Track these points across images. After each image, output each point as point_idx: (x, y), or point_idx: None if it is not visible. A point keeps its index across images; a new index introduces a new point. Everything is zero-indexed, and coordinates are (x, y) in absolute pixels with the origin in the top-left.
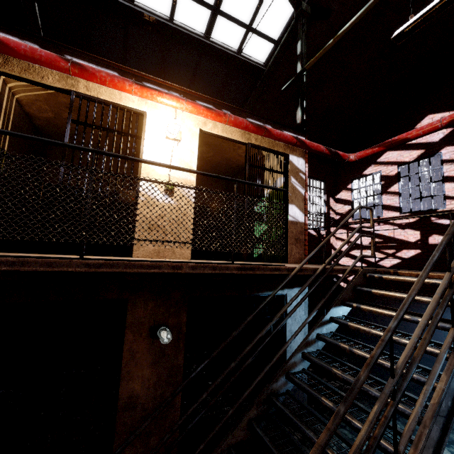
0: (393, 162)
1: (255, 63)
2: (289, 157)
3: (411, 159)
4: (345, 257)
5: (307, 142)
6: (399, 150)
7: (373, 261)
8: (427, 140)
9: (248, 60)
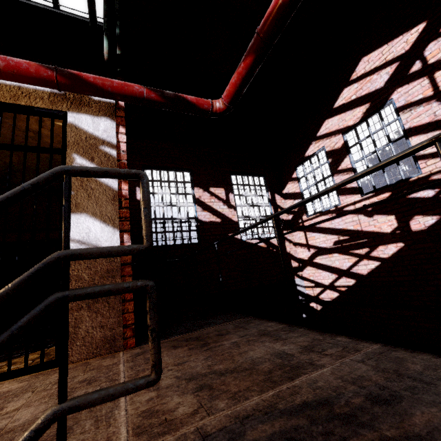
0: (335, 131)
1: (82, 18)
2: (68, 116)
3: (355, 120)
4: (310, 268)
5: (90, 76)
6: (339, 114)
7: (344, 268)
8: (369, 89)
9: (69, 14)
